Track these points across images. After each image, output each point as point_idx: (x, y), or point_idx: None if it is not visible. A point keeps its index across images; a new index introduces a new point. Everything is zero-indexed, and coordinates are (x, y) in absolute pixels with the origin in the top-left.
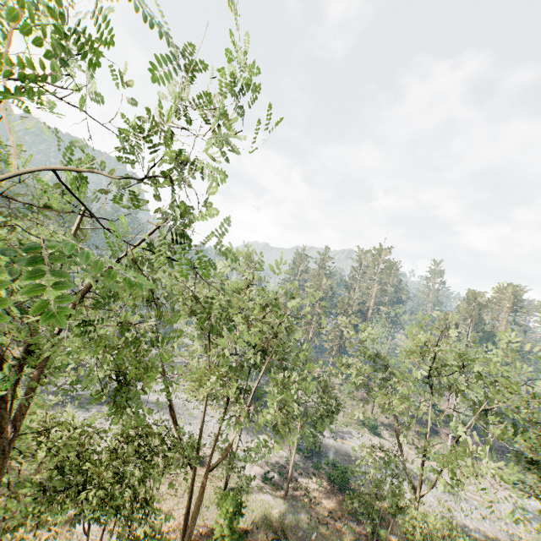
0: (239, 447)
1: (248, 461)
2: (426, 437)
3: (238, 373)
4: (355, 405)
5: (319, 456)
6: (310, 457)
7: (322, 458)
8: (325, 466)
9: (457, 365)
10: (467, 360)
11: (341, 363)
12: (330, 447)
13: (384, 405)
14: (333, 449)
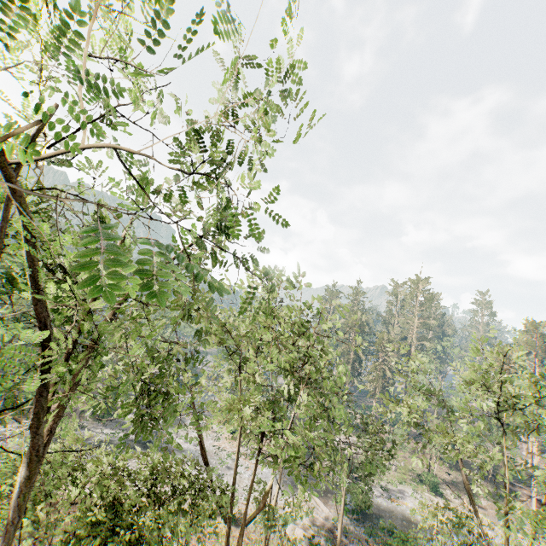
0: (278, 504)
1: (288, 522)
2: (505, 490)
3: (274, 407)
4: (408, 457)
5: (372, 519)
6: (361, 520)
7: (375, 522)
8: (379, 531)
9: (531, 396)
10: (542, 389)
11: (388, 397)
12: (384, 508)
13: (446, 447)
14: (387, 510)
